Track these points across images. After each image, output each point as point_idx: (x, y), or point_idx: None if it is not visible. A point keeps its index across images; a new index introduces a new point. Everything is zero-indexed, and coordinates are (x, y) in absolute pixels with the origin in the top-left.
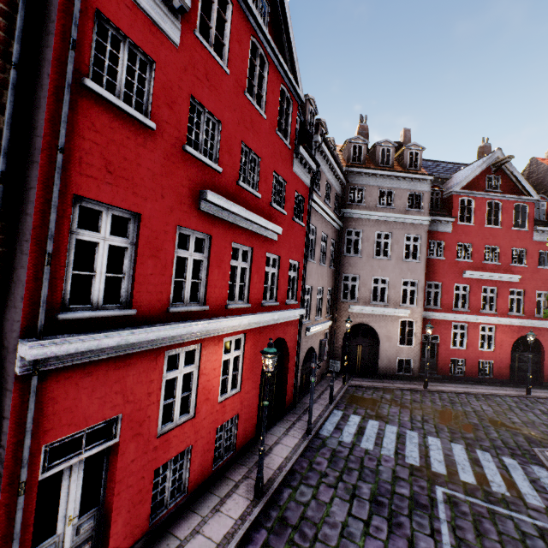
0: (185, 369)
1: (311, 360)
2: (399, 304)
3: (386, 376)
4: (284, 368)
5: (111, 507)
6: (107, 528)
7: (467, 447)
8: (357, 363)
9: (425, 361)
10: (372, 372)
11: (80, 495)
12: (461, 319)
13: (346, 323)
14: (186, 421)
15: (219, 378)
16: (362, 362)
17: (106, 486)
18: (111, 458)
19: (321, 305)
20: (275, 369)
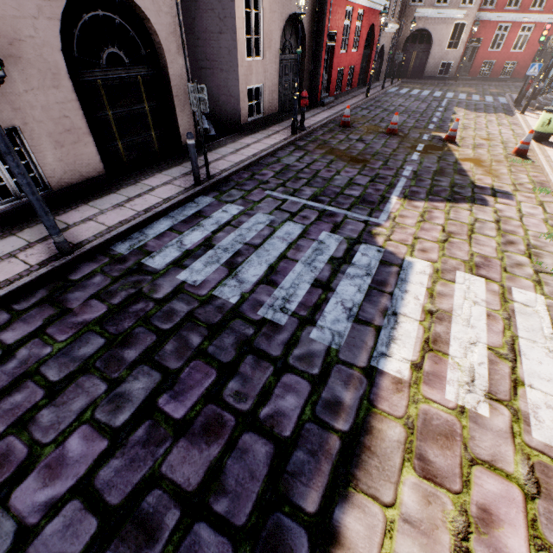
0: (347, 22)
1: (379, 60)
2: (459, 5)
3: (429, 79)
4: (369, 54)
5: (331, 75)
6: (329, 84)
7: (468, 95)
8: (409, 69)
9: (463, 66)
10: (418, 76)
11: (325, 65)
12: (507, 20)
13: (411, 25)
14: (344, 53)
15: (354, 36)
16: (413, 68)
17: (328, 67)
18: (331, 55)
19: (395, 6)
20: (366, 51)
